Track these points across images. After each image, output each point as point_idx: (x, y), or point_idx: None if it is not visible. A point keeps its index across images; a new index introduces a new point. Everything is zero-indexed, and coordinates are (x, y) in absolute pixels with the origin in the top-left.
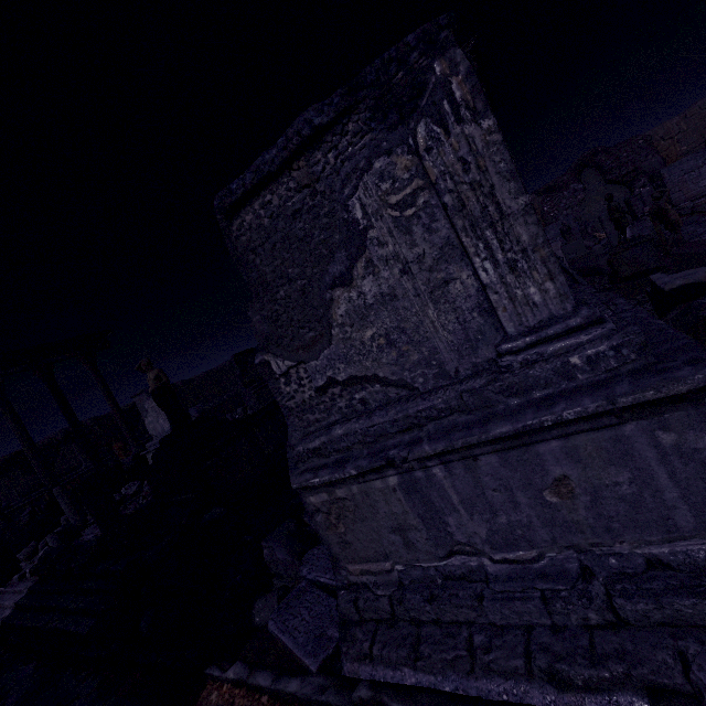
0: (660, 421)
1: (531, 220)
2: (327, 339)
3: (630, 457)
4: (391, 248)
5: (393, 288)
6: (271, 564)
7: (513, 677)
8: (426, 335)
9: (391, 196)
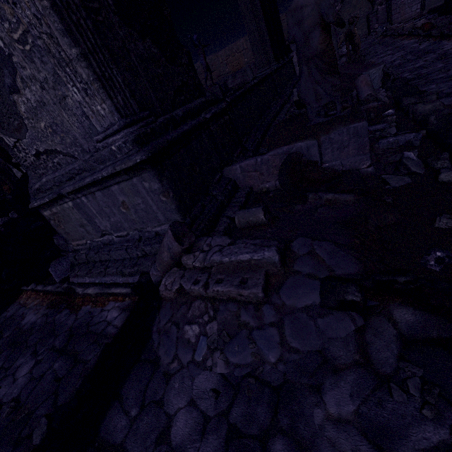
0: (142, 178)
1: (83, 65)
2: (25, 126)
3: (139, 193)
4: (29, 71)
5: (41, 98)
6: (59, 246)
7: (114, 275)
8: (68, 129)
9: (13, 34)
